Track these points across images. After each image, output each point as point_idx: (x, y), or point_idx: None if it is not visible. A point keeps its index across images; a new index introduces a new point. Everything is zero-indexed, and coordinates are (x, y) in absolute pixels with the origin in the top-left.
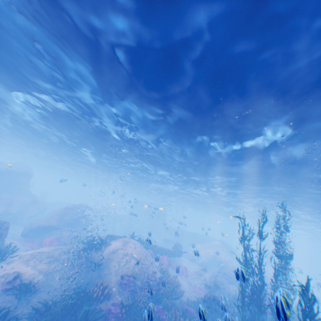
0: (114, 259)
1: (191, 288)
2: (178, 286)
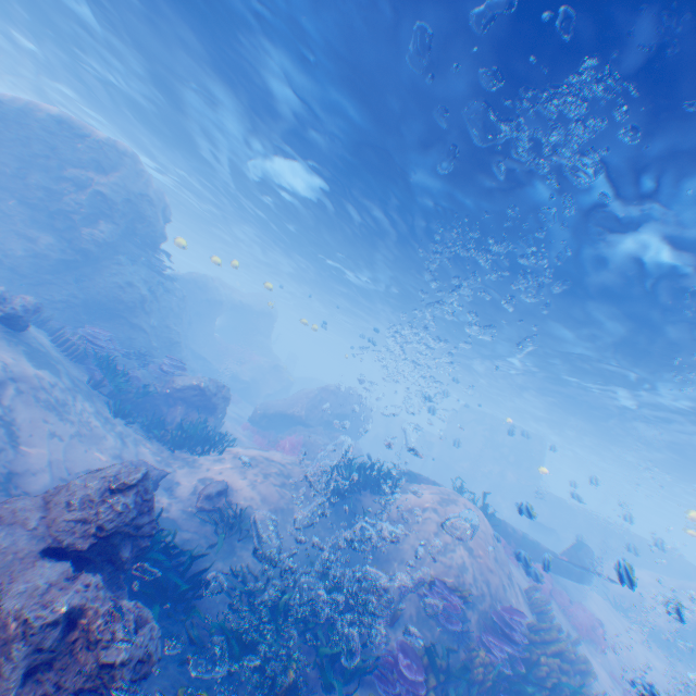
0: (413, 528)
1: (620, 695)
2: (584, 674)
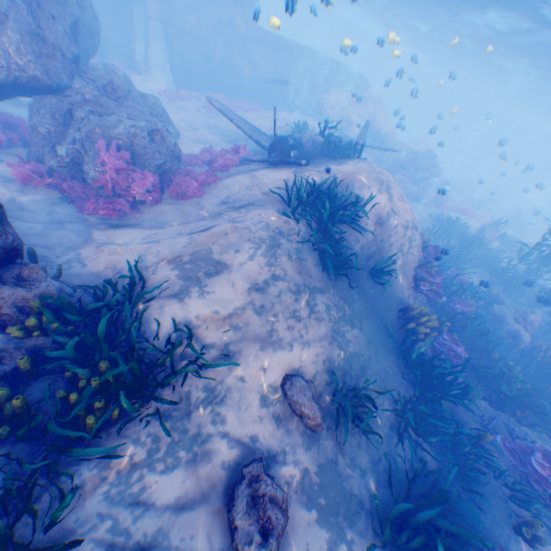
0: (392, 244)
1: None
2: None
